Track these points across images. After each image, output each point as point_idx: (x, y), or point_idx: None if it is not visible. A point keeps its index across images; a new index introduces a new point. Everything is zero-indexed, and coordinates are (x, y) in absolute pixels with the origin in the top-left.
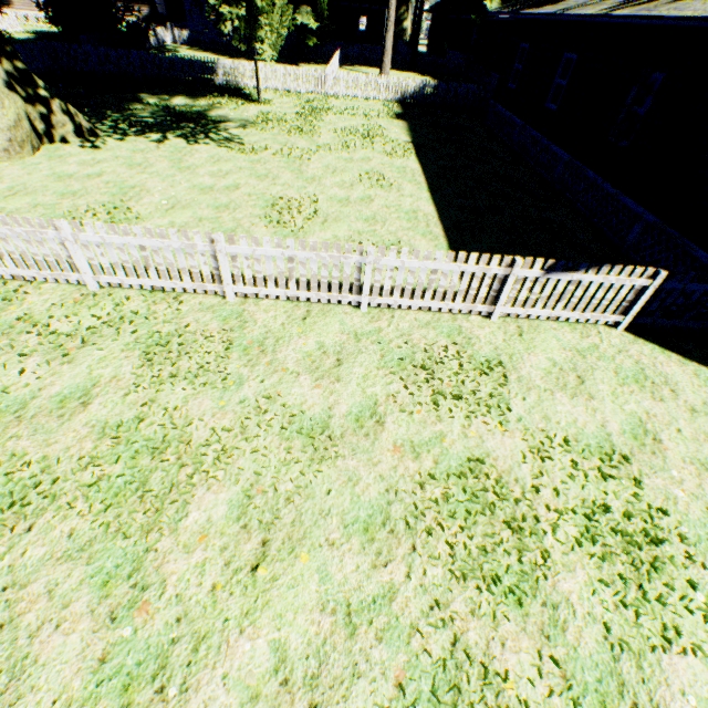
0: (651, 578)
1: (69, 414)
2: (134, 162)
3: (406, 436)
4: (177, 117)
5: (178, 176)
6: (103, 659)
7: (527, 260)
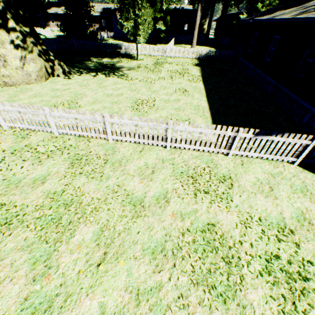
0: (300, 299)
1: (36, 186)
2: (83, 84)
3: (179, 209)
4: (103, 66)
5: (99, 90)
6: (26, 298)
7: (245, 129)
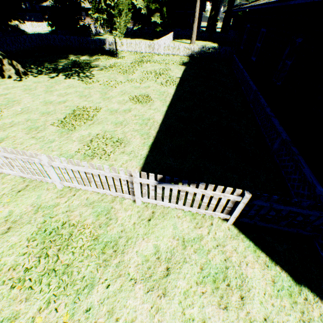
0: None
1: None
2: (29, 87)
3: None
4: (75, 65)
5: (42, 95)
6: None
7: (142, 173)
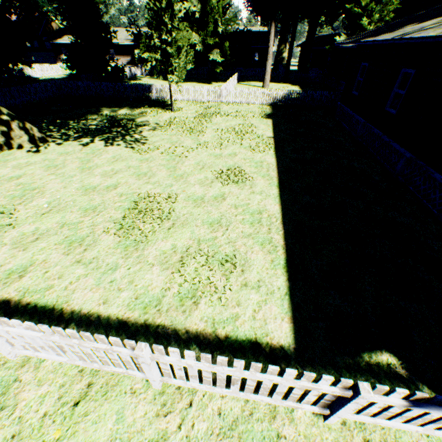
0: None
1: None
2: (54, 163)
3: None
4: (113, 123)
5: (77, 176)
6: None
7: (378, 387)
